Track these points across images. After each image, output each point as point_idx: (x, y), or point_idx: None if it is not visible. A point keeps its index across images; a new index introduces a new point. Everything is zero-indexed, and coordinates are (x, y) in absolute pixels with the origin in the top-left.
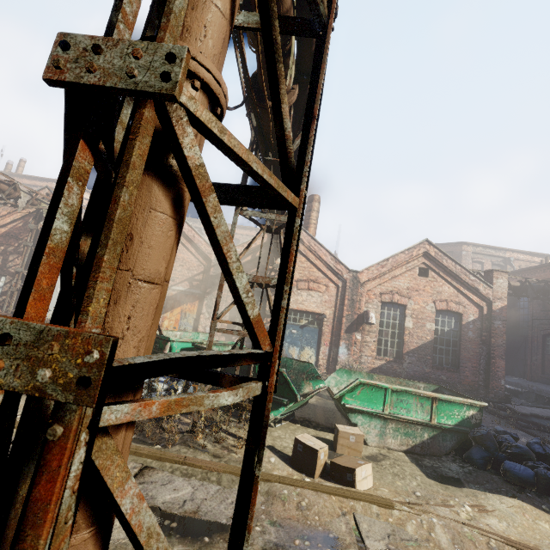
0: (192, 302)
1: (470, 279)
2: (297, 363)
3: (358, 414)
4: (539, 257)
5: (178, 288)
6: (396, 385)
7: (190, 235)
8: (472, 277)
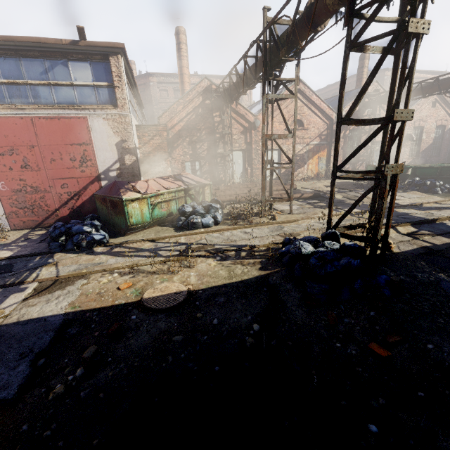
0: (323, 150)
1: None
2: (447, 165)
3: None
4: (424, 74)
5: (313, 143)
6: None
7: (318, 104)
8: None
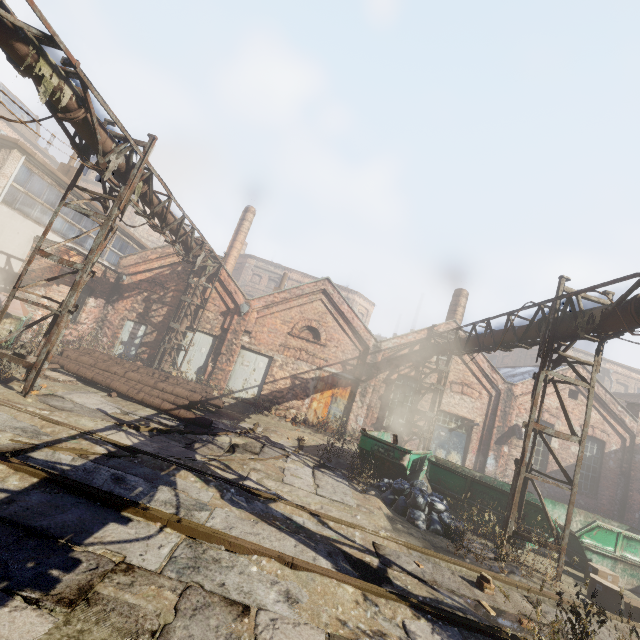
0: (345, 387)
1: (618, 410)
2: None
3: (593, 552)
4: (637, 373)
5: (330, 370)
6: (626, 531)
7: (349, 317)
8: (619, 407)
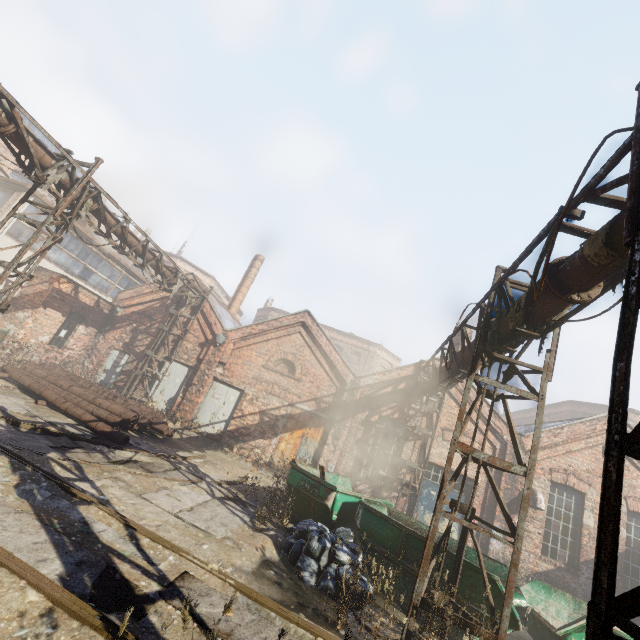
0: (317, 427)
1: None
2: (484, 560)
3: None
4: None
5: (303, 406)
6: None
7: (327, 350)
8: None
